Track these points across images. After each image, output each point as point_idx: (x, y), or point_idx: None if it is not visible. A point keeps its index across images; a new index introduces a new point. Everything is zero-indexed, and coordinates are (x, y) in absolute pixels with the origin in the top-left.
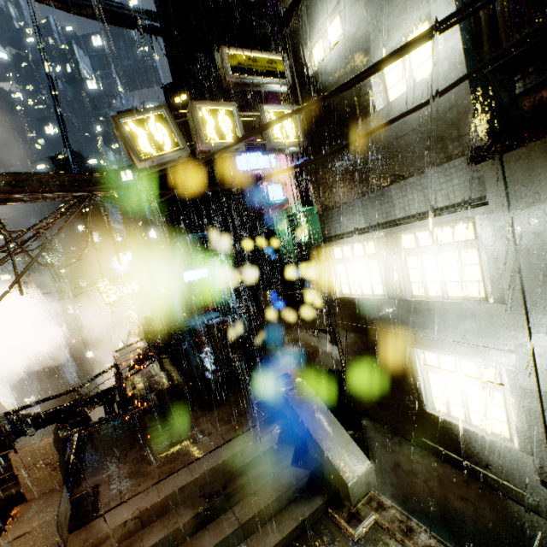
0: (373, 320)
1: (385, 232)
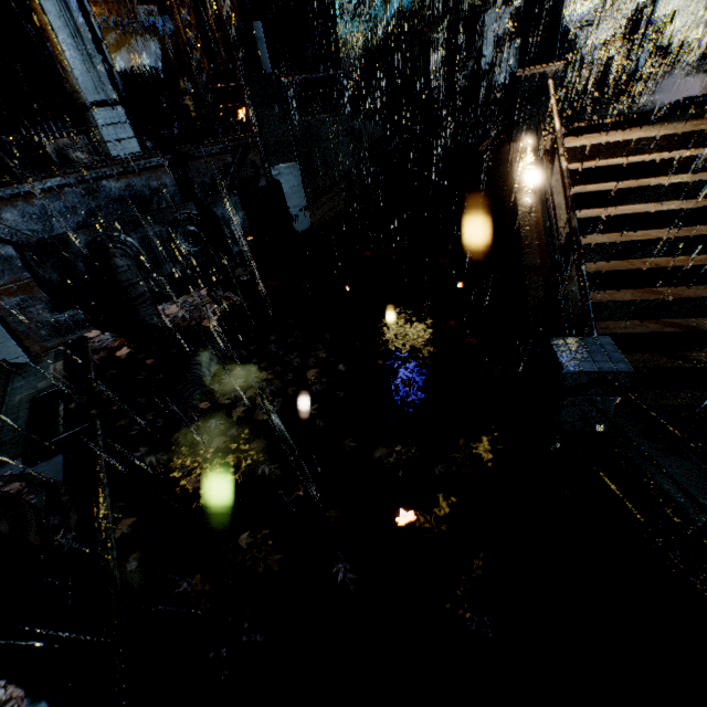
0: None
1: None
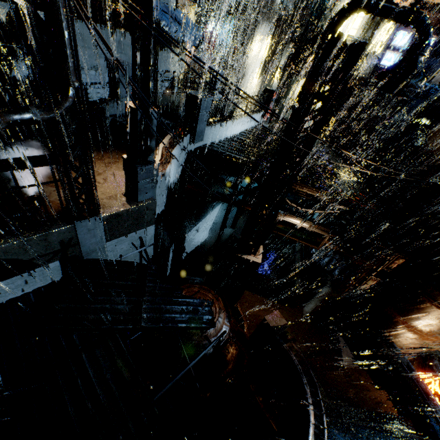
0: (254, 60)
1: (264, 35)
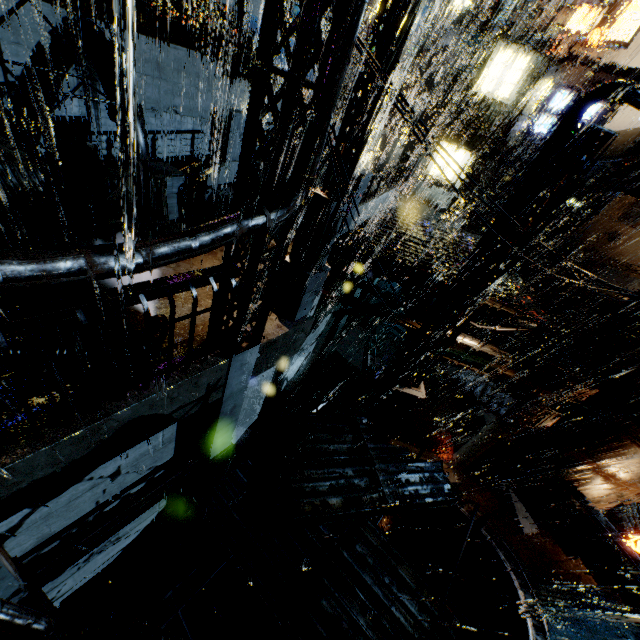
0: None
1: None
